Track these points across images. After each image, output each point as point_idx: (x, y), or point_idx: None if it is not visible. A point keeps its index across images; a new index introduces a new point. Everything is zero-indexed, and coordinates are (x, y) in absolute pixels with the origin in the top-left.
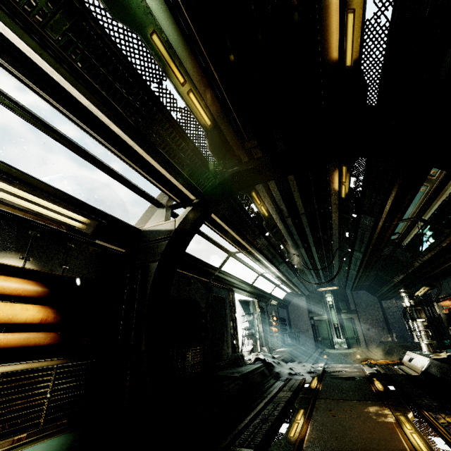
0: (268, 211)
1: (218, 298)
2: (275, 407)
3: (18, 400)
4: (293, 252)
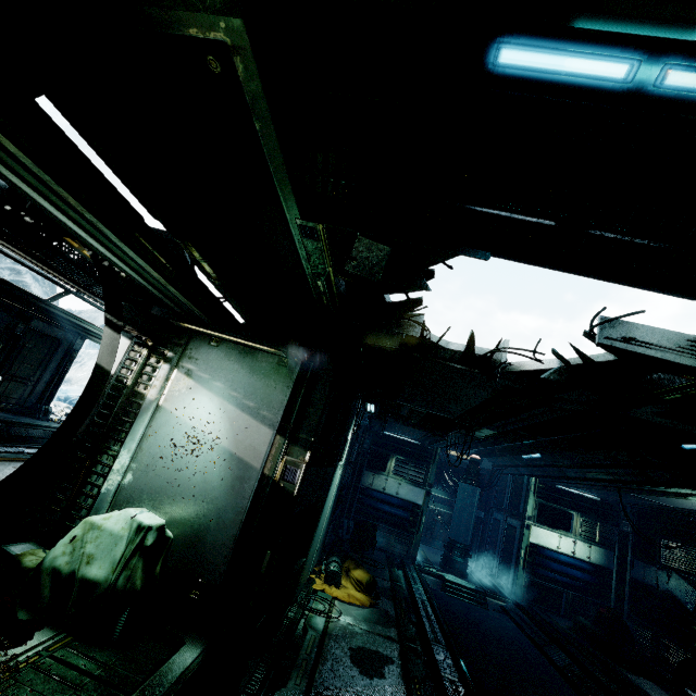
0: None
1: (43, 336)
2: None
3: None
4: None
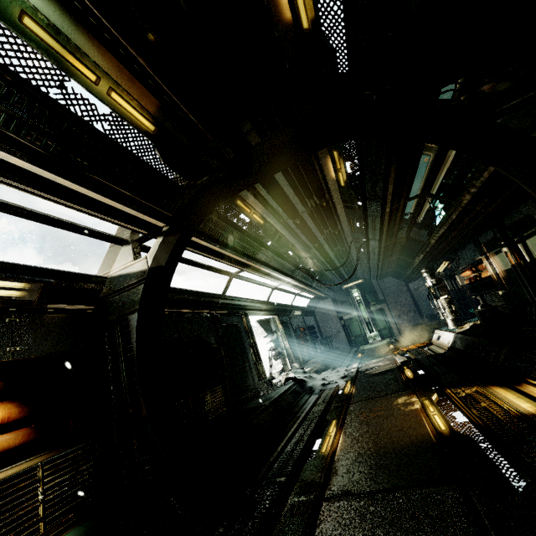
0: (263, 217)
1: (230, 327)
2: (308, 425)
3: (2, 515)
4: (305, 256)
